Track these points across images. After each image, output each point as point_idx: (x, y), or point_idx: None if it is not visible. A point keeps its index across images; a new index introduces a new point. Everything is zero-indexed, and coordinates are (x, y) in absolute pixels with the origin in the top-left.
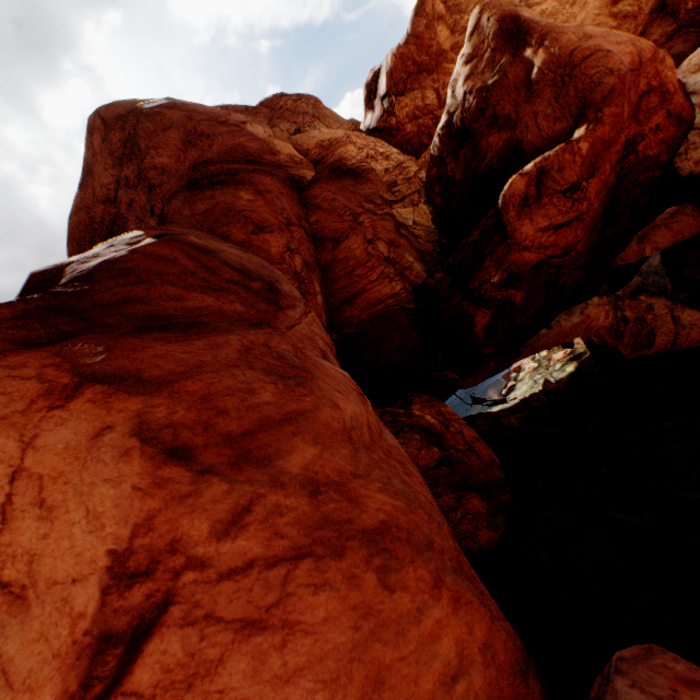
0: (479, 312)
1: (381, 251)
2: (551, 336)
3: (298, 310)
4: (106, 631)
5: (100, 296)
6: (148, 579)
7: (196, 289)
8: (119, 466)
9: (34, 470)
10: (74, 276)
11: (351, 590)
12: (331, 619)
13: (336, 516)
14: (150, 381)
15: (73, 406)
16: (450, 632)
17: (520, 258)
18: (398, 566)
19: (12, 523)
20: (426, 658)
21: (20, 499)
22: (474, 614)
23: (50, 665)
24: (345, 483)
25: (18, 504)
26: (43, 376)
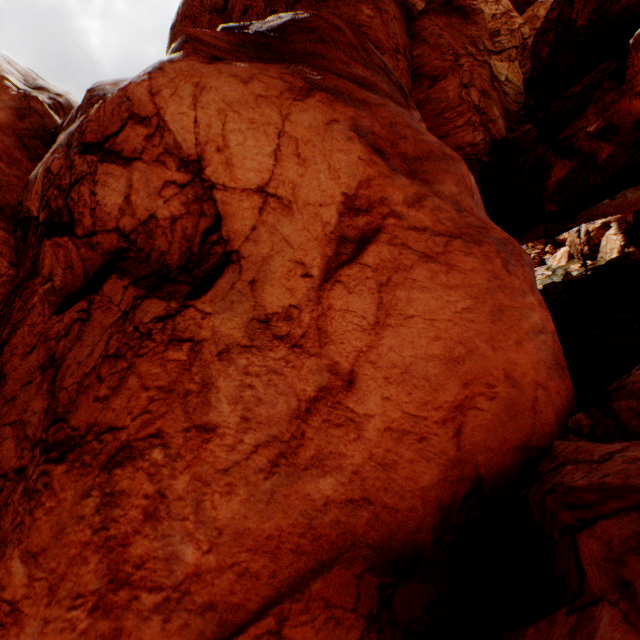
0: (560, 163)
1: (472, 98)
2: (613, 206)
3: (417, 114)
4: (342, 236)
5: (292, 46)
6: (367, 215)
7: (357, 62)
8: (347, 144)
9: (291, 135)
10: (264, 30)
11: (486, 263)
12: (475, 271)
13: (476, 225)
14: (356, 101)
15: (309, 102)
16: (537, 313)
17: (627, 107)
18: (514, 264)
19: (281, 163)
20: (524, 315)
21: (284, 150)
22: (549, 316)
23: (313, 243)
24: (475, 216)
25: (283, 153)
26: (283, 79)
